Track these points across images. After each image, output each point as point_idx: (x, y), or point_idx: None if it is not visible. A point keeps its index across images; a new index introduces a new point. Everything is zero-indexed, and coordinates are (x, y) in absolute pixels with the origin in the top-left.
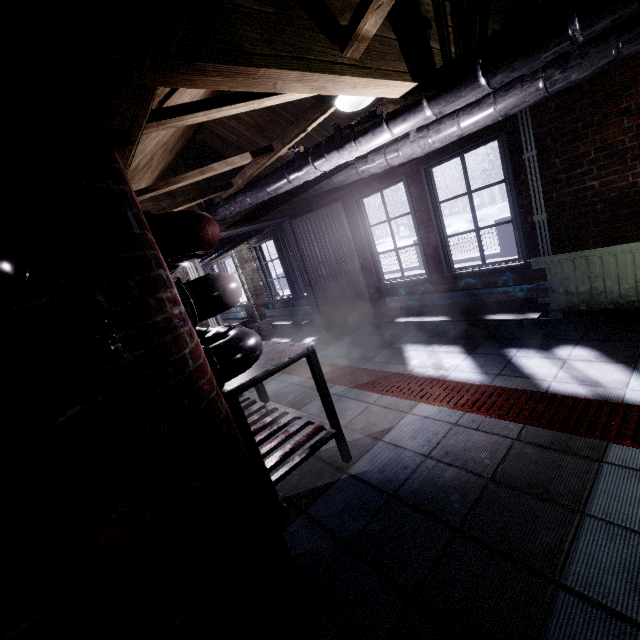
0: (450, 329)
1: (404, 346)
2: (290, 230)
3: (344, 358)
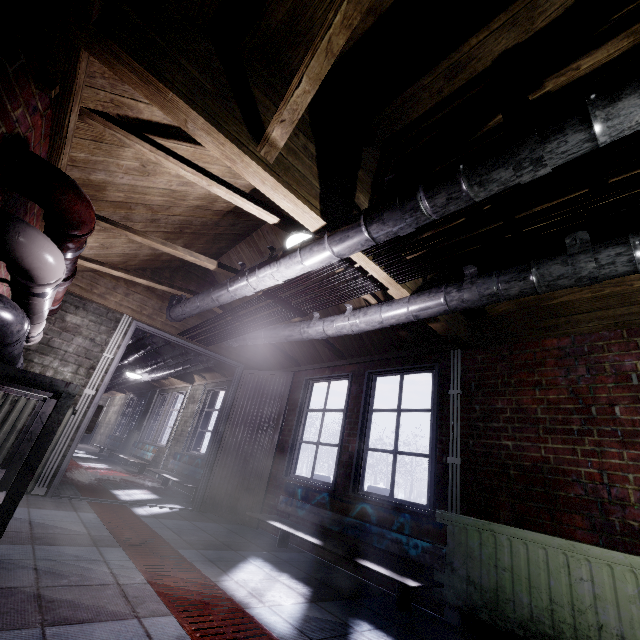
0: (323, 570)
1: (253, 557)
2: (237, 376)
3: (176, 533)
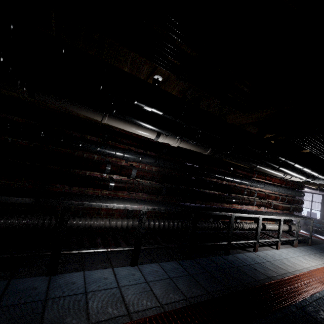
0: None
1: None
2: None
3: None
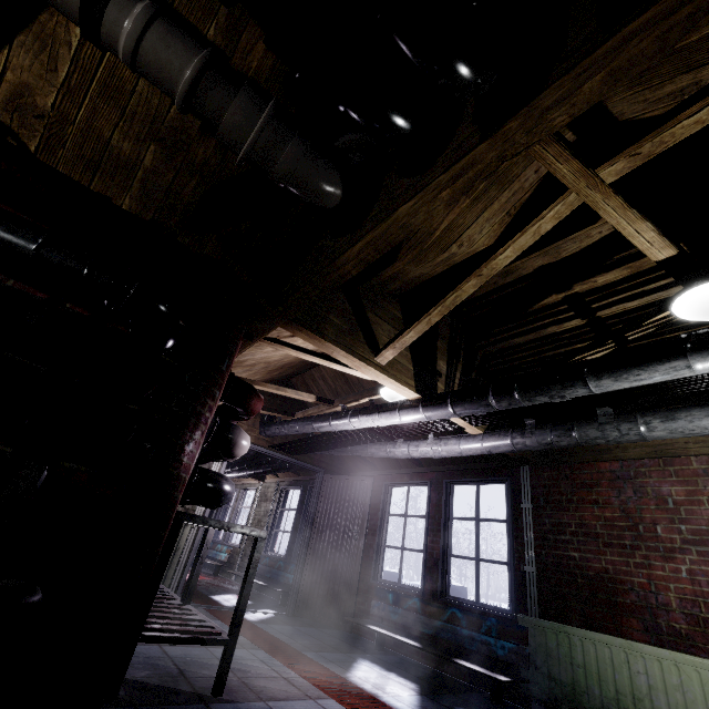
0: (421, 670)
1: (361, 658)
2: (319, 481)
3: (291, 637)
